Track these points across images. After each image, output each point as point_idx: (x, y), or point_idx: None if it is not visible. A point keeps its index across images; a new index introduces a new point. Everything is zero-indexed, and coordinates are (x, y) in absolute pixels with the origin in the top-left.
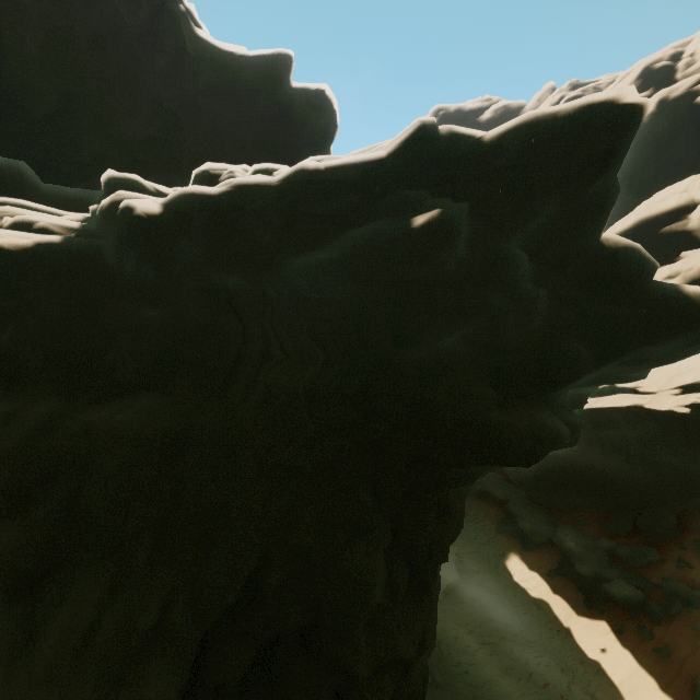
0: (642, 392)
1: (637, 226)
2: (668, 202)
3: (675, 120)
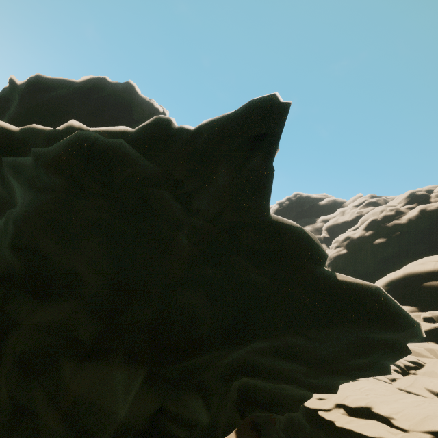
0: (395, 425)
1: (405, 277)
2: (427, 266)
3: (432, 222)
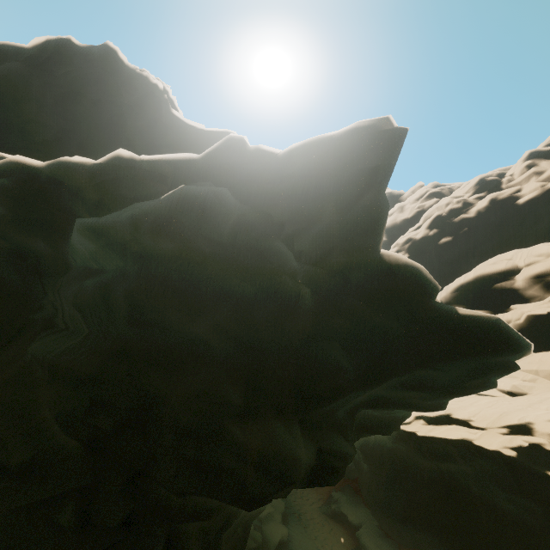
0: (474, 426)
1: (475, 280)
2: (498, 265)
3: (503, 213)
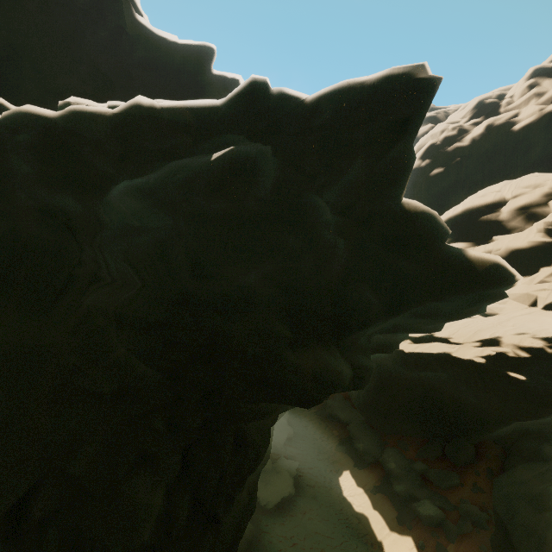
0: (452, 342)
1: (463, 213)
2: (487, 198)
3: (497, 141)
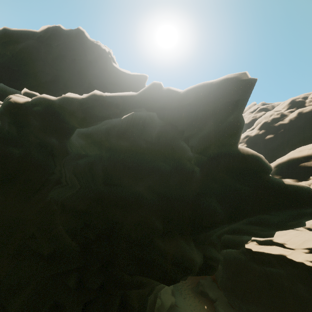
0: (287, 247)
1: (288, 161)
2: (303, 152)
3: (306, 121)
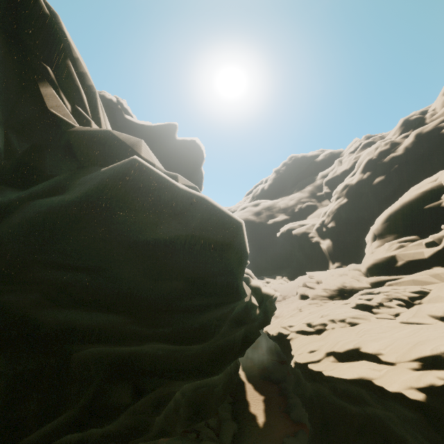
0: (383, 360)
1: (403, 207)
2: (423, 189)
3: (430, 144)
